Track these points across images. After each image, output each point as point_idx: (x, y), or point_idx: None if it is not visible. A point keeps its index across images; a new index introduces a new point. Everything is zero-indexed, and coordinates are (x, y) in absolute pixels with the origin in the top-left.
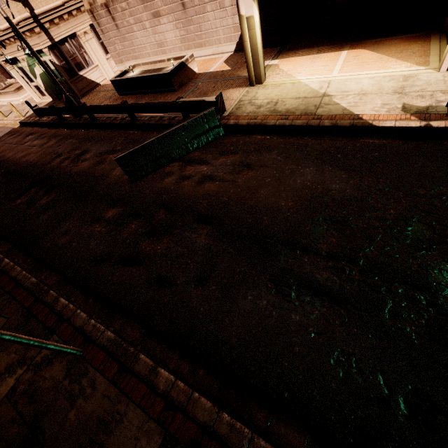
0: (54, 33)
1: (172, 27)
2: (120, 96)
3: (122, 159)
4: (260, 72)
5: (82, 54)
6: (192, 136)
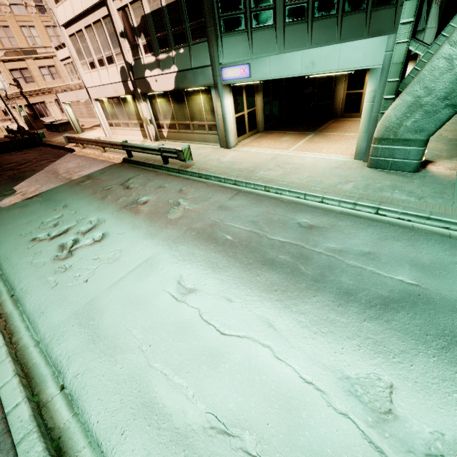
0: (31, 100)
1: (84, 107)
2: (47, 131)
3: None
4: (77, 129)
5: (46, 111)
6: (26, 143)
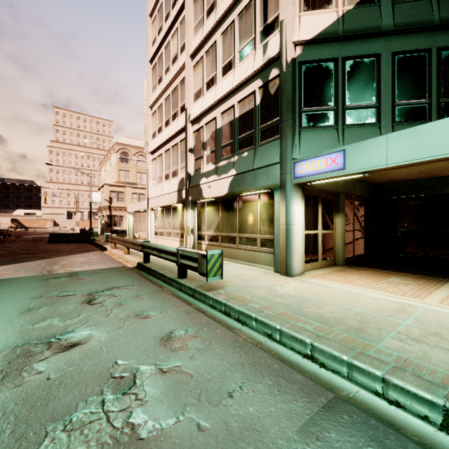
0: (113, 212)
1: None
2: None
3: (51, 234)
4: (129, 236)
5: (120, 222)
6: (78, 238)
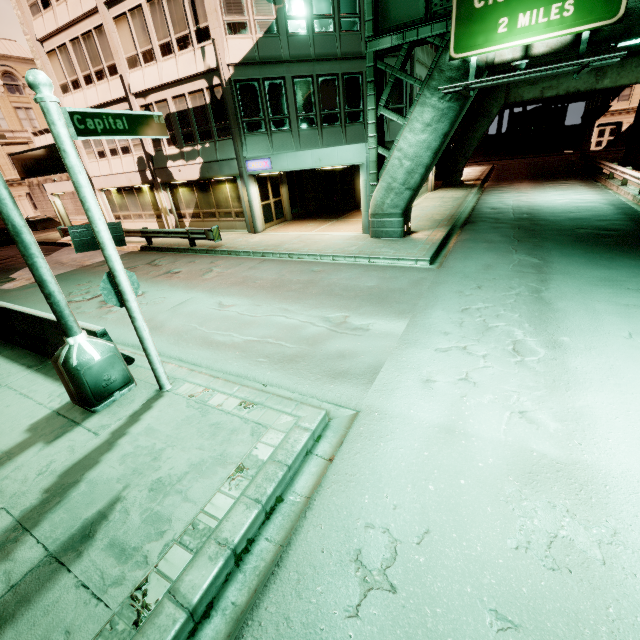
0: None
1: (70, 202)
2: None
3: None
4: (66, 225)
5: None
6: None
